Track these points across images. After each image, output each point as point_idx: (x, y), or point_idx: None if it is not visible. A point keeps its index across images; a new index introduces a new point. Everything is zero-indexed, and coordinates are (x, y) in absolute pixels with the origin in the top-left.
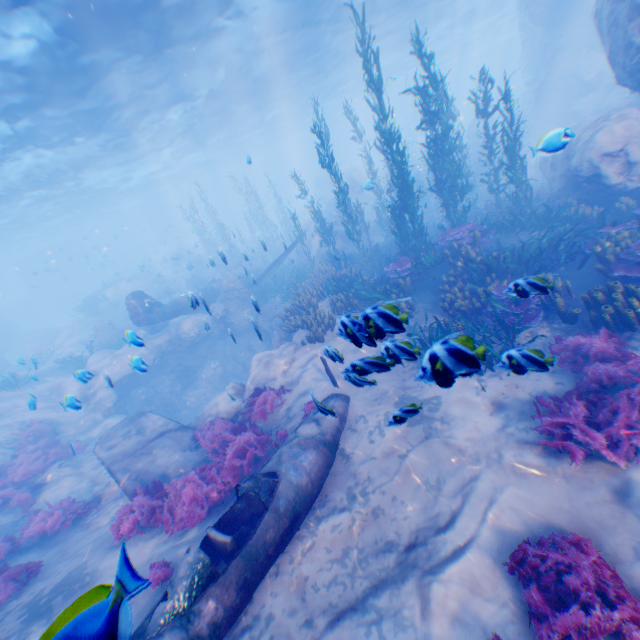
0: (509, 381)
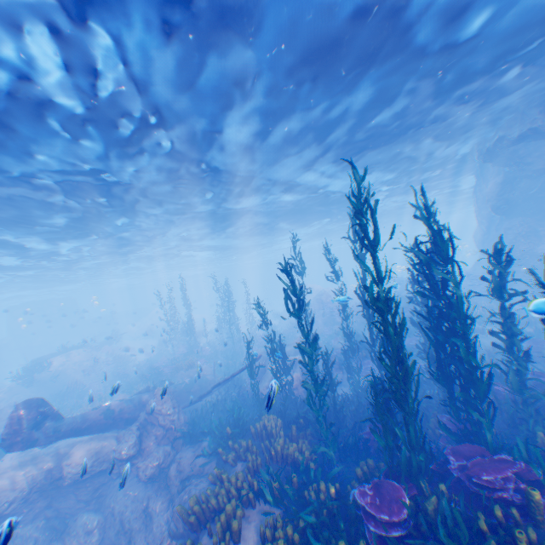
0: None
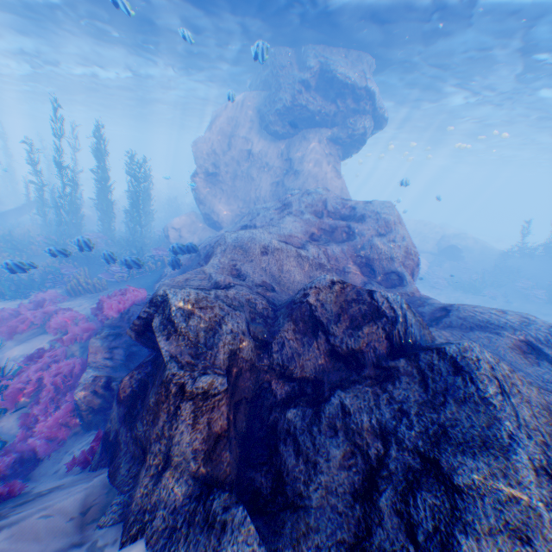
0: (7, 305)
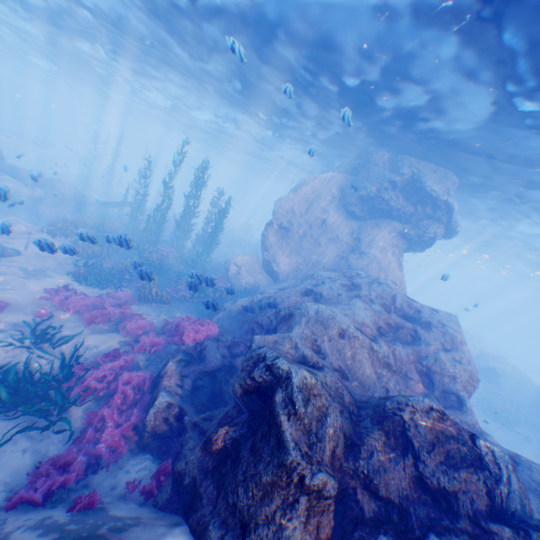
0: (86, 289)
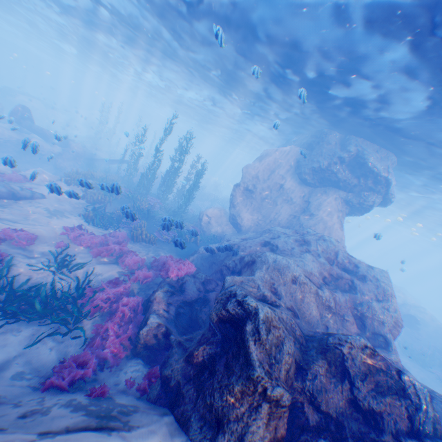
0: (93, 229)
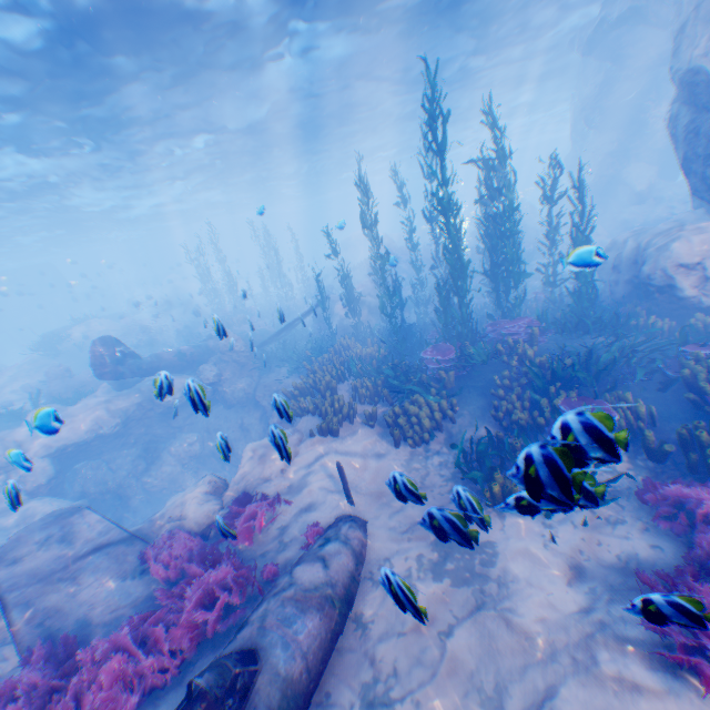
0: (587, 533)
